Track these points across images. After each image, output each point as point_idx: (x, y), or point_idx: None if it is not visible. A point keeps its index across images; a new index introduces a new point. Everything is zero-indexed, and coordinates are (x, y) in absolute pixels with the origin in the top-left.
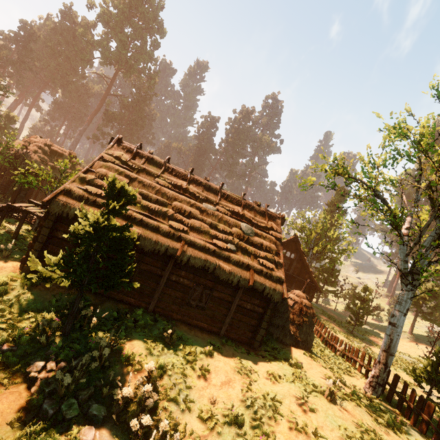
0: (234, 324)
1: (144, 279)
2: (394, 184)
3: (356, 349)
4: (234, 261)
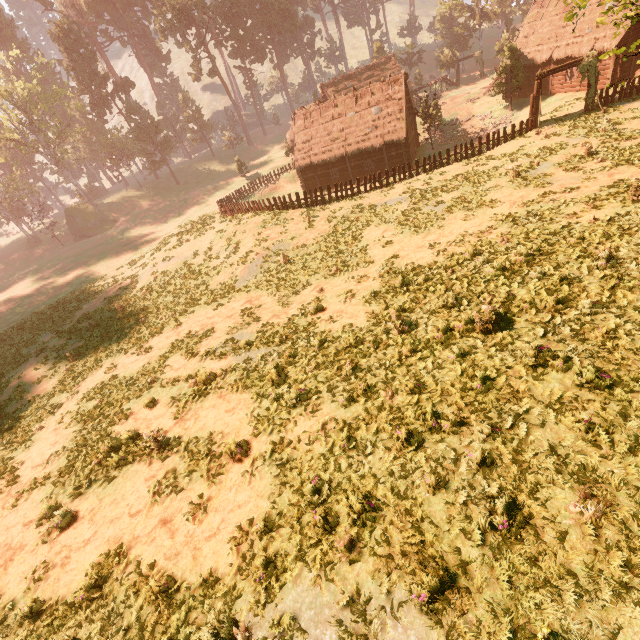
0: None
1: (543, 79)
2: None
3: None
4: (585, 41)
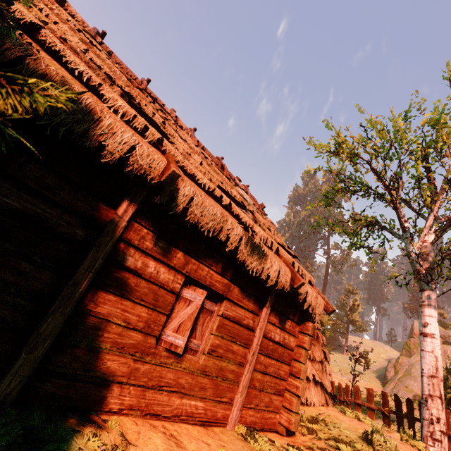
0: (254, 384)
1: None
2: (364, 186)
3: (354, 387)
4: (260, 236)
